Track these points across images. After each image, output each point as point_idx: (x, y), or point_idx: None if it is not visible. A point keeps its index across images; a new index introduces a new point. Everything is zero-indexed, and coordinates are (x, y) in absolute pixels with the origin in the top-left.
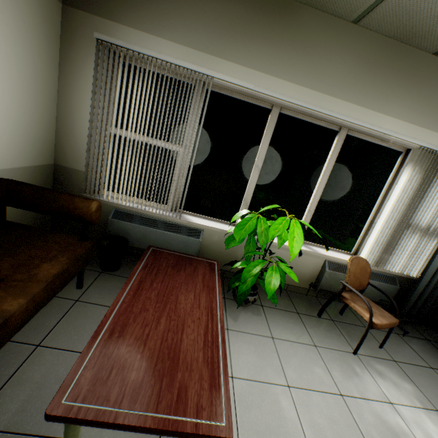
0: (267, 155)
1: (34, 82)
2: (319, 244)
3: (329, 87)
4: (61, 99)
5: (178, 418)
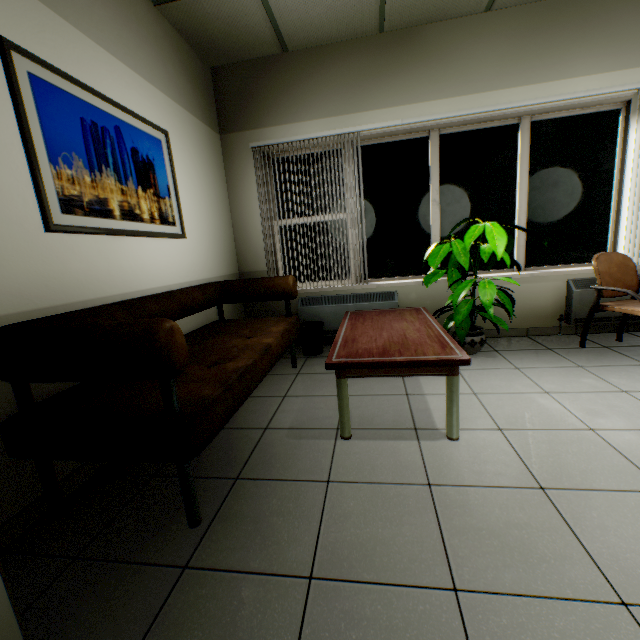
0: (441, 184)
1: (216, 202)
2: (552, 266)
3: (485, 83)
4: (234, 212)
5: (421, 357)
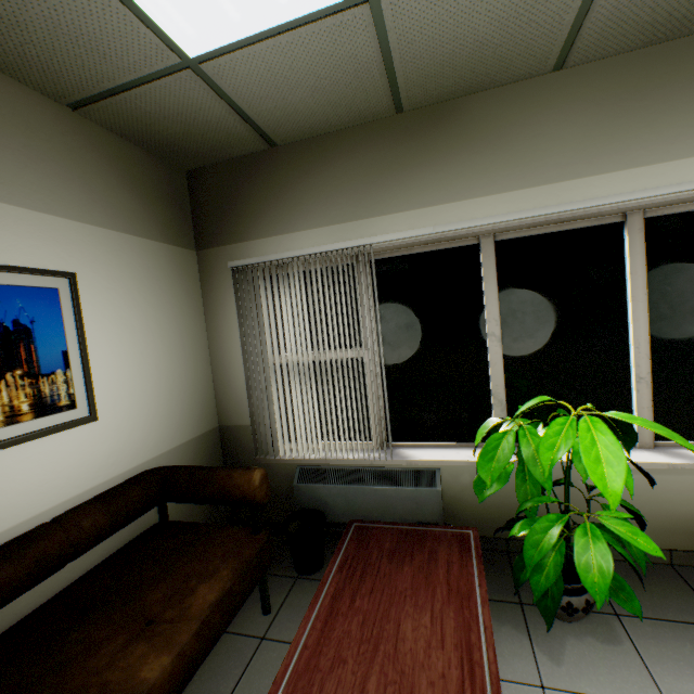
0: (502, 310)
1: (180, 342)
2: None
3: (562, 169)
4: (213, 346)
5: None
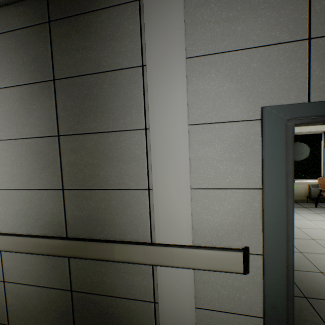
0: None
1: None
2: (302, 179)
3: None
4: None
5: None
